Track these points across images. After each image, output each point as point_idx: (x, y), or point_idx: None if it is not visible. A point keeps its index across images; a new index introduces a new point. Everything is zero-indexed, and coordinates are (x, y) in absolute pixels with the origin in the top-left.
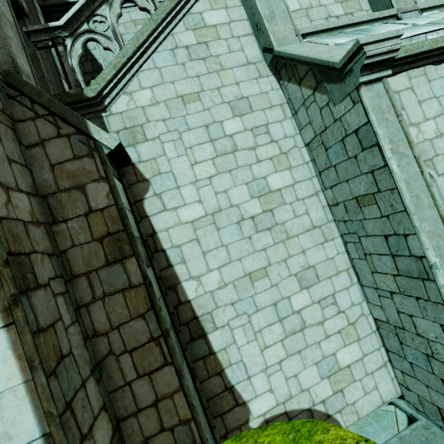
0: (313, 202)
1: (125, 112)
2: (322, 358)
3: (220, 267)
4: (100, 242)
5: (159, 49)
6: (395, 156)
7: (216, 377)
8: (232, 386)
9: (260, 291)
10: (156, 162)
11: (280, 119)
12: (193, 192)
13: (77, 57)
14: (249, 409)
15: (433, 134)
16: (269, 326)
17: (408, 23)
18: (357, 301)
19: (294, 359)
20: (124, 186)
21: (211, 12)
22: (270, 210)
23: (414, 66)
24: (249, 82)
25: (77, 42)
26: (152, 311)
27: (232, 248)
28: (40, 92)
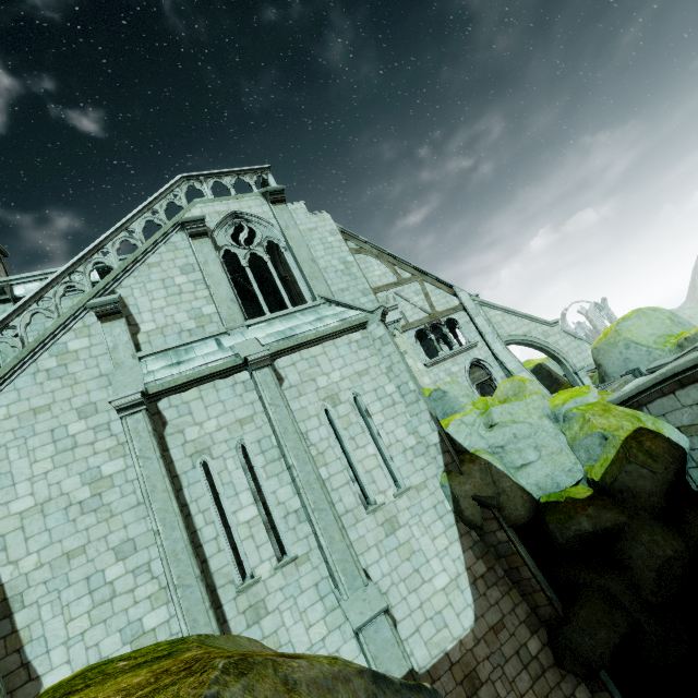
0: None
1: None
2: (127, 624)
3: (40, 550)
4: None
5: (22, 374)
6: (142, 460)
7: (14, 654)
8: (29, 662)
9: (76, 567)
10: None
11: None
12: (28, 487)
13: None
14: (42, 683)
15: (214, 428)
16: (79, 599)
17: (223, 344)
18: None
19: (98, 628)
20: None
21: (76, 340)
22: (99, 494)
23: (203, 383)
24: (99, 390)
25: None
26: None
27: (55, 531)
28: None
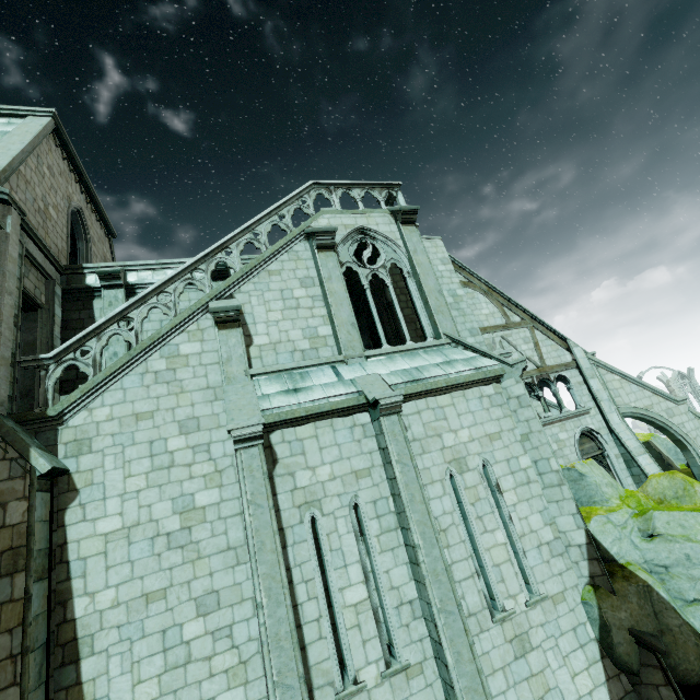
0: (235, 521)
1: (80, 426)
2: None
3: (119, 584)
4: (0, 555)
5: (131, 373)
6: (253, 506)
7: None
8: None
9: (153, 615)
10: (92, 473)
11: (224, 439)
12: (118, 504)
13: (55, 379)
14: None
15: (327, 477)
16: (151, 656)
17: (341, 374)
18: (256, 635)
19: (167, 699)
20: (53, 495)
21: (188, 344)
22: (189, 527)
23: (320, 419)
24: (204, 404)
25: (60, 367)
26: (22, 627)
27: (138, 564)
28: (3, 425)
